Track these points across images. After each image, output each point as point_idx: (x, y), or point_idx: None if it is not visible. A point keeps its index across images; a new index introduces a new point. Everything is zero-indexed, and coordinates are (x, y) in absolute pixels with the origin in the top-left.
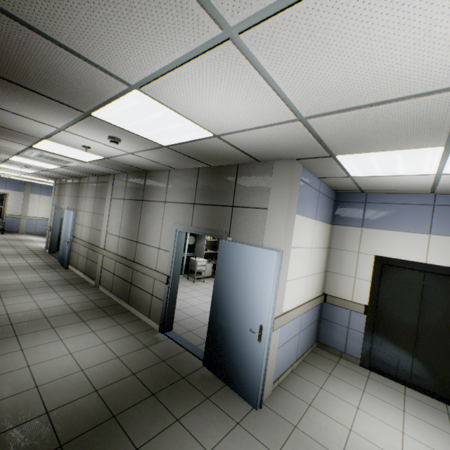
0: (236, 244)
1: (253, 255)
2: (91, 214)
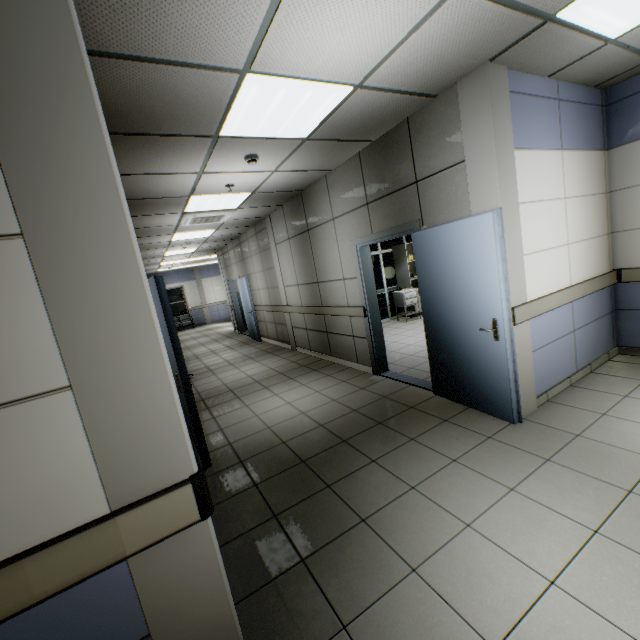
0: (433, 229)
1: (459, 233)
2: (262, 273)
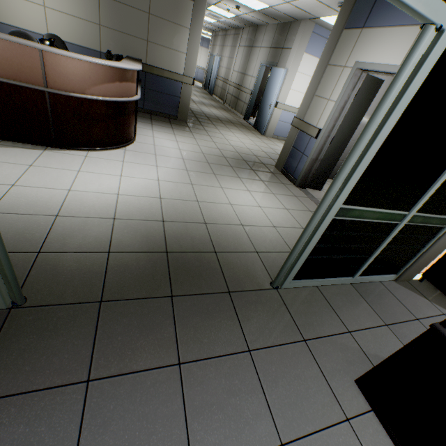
0: (276, 68)
1: (278, 72)
2: (227, 58)
